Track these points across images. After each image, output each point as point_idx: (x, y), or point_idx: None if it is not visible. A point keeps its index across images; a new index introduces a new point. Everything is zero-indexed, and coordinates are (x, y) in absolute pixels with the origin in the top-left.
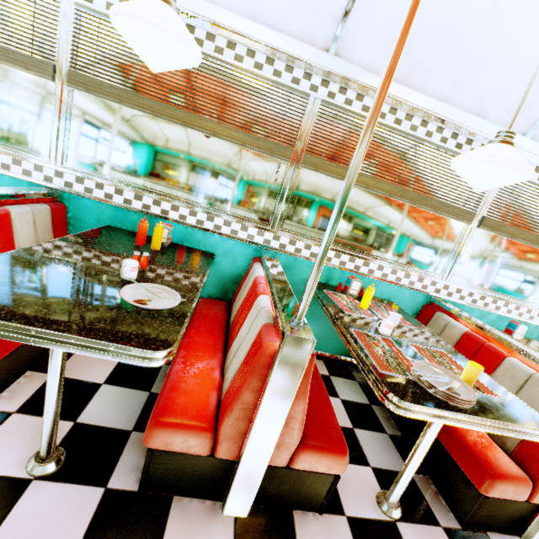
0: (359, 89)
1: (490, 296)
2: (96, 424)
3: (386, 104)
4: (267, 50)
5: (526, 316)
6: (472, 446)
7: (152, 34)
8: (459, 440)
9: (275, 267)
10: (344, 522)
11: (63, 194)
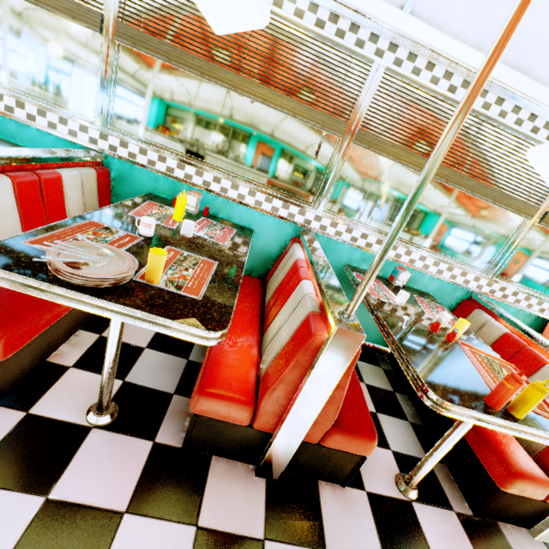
0: None
1: (373, 234)
2: None
3: None
4: None
5: (420, 264)
6: (210, 365)
7: None
8: (206, 359)
9: (44, 152)
10: (16, 417)
11: None
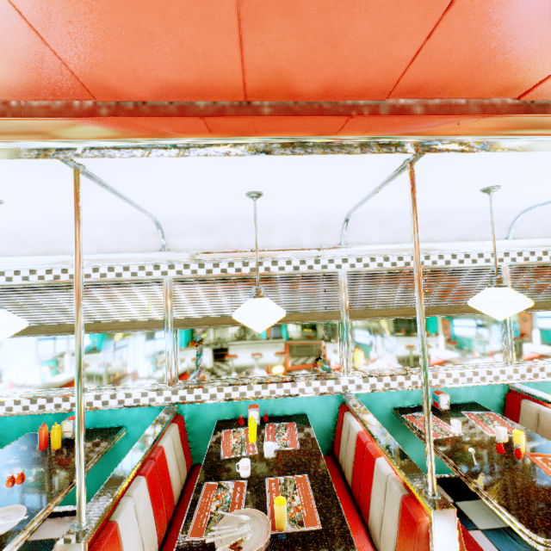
0: (197, 262)
1: (399, 374)
2: None
3: (223, 262)
4: (120, 264)
5: (449, 380)
6: None
7: None
8: None
9: (150, 434)
10: None
11: None
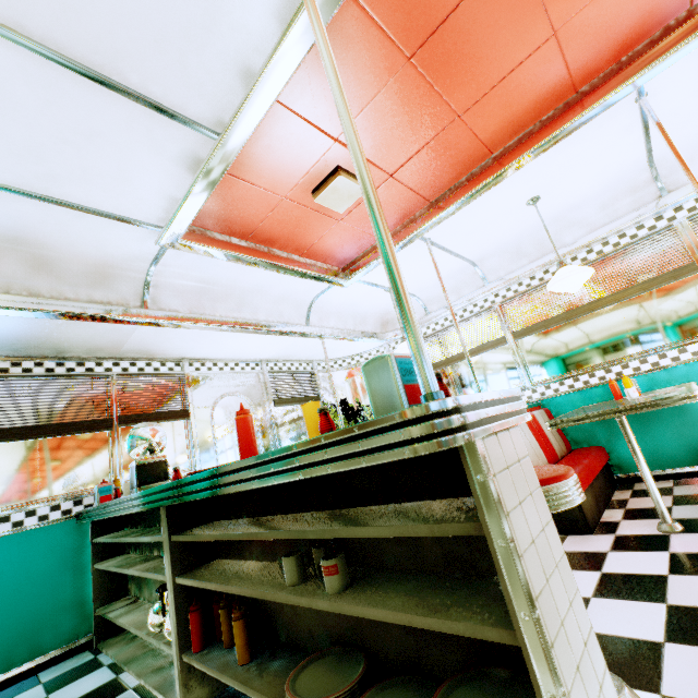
0: None
1: None
2: (690, 517)
3: None
4: (615, 234)
5: None
6: None
7: (570, 280)
8: None
9: None
10: None
11: (542, 402)
